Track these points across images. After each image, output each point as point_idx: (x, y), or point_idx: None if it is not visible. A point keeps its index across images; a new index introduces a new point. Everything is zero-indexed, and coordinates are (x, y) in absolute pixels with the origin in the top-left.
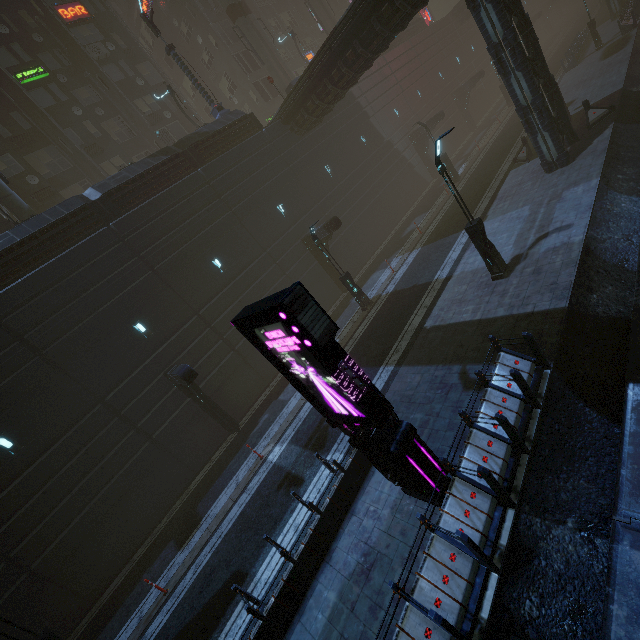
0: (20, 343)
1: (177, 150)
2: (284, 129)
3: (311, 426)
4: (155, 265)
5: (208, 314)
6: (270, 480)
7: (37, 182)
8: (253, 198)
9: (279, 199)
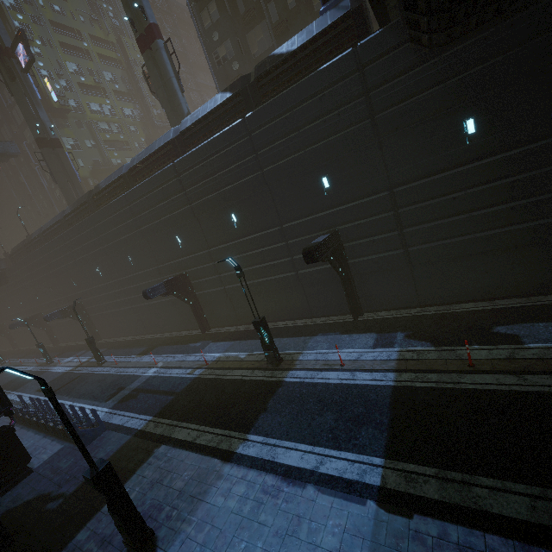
0: (135, 220)
1: (242, 85)
2: (402, 38)
3: (149, 385)
4: (194, 202)
5: (214, 254)
6: (131, 380)
7: (237, 68)
8: (290, 162)
9: (330, 168)
